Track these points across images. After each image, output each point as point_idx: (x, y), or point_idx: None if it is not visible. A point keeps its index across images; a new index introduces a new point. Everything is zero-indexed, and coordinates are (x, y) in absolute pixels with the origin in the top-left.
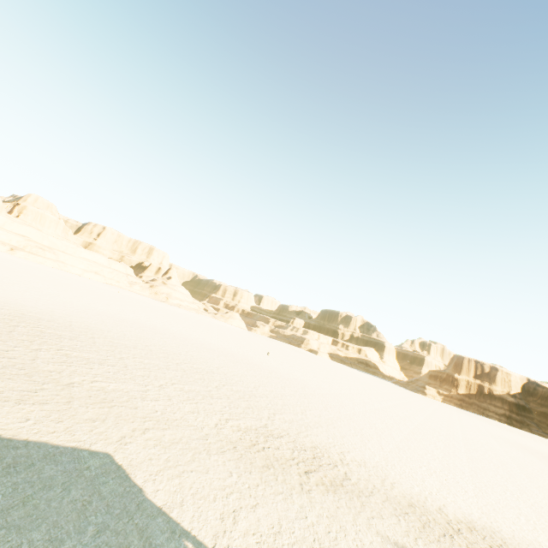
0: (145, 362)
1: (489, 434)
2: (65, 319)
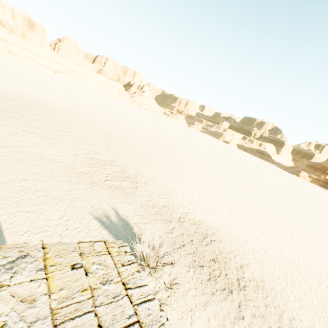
0: (72, 126)
1: (324, 202)
2: (47, 104)
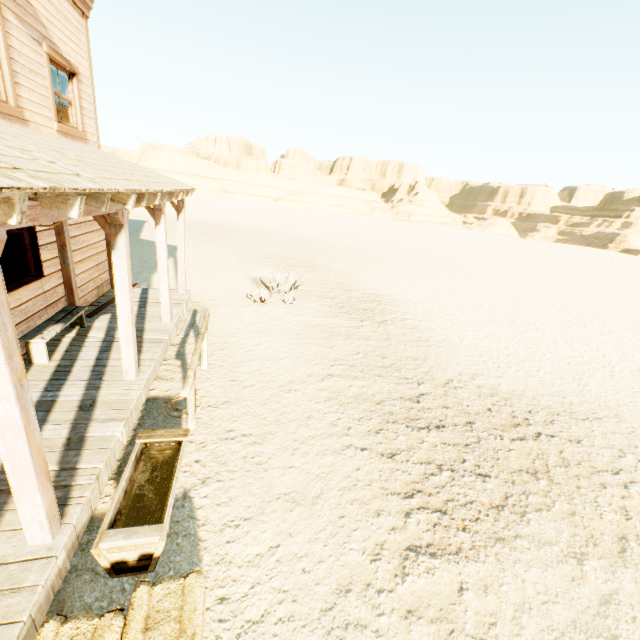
0: (267, 238)
1: None
2: (248, 226)
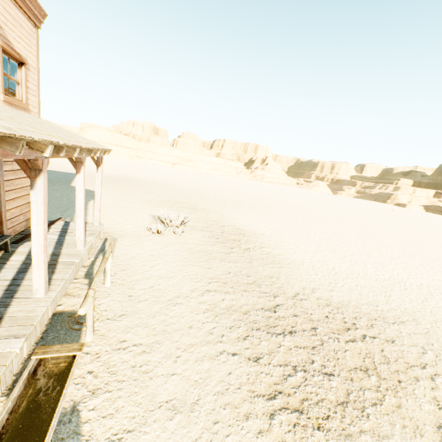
0: (166, 189)
1: None
2: (153, 180)
